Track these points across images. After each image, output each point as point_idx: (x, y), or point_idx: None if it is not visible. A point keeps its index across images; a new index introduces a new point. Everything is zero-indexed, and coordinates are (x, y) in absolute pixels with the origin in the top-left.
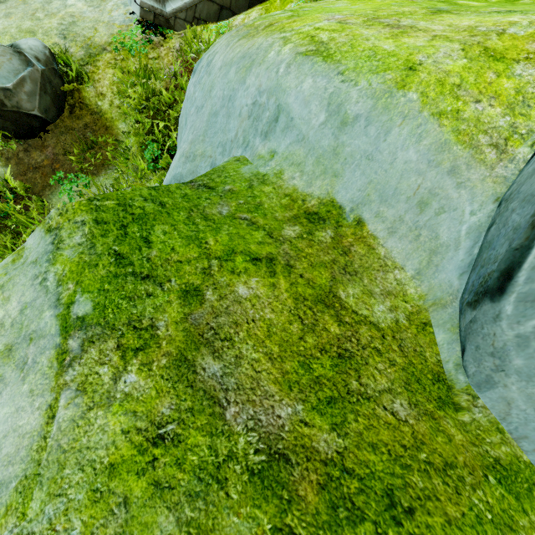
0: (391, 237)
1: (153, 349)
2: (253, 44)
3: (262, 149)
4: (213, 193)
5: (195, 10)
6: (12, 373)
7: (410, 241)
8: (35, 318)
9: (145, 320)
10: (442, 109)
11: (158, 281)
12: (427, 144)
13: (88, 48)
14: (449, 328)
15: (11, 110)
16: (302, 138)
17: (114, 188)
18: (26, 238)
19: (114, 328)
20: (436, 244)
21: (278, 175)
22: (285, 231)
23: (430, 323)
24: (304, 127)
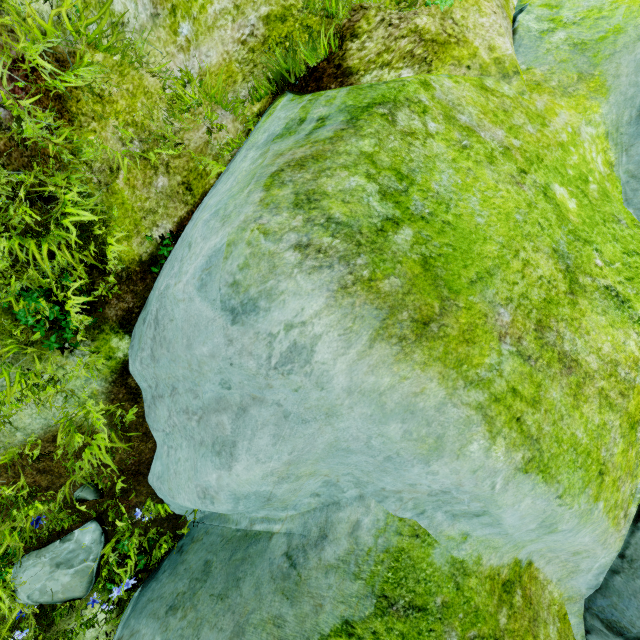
0: (547, 565)
1: None
2: (423, 391)
3: (451, 530)
4: (430, 618)
5: None
6: None
7: (559, 566)
8: None
9: None
10: (611, 505)
11: None
12: (597, 532)
13: None
14: (577, 615)
15: None
16: (505, 534)
17: None
18: None
19: None
20: (576, 569)
21: (477, 561)
22: (500, 623)
23: (566, 611)
24: (512, 530)
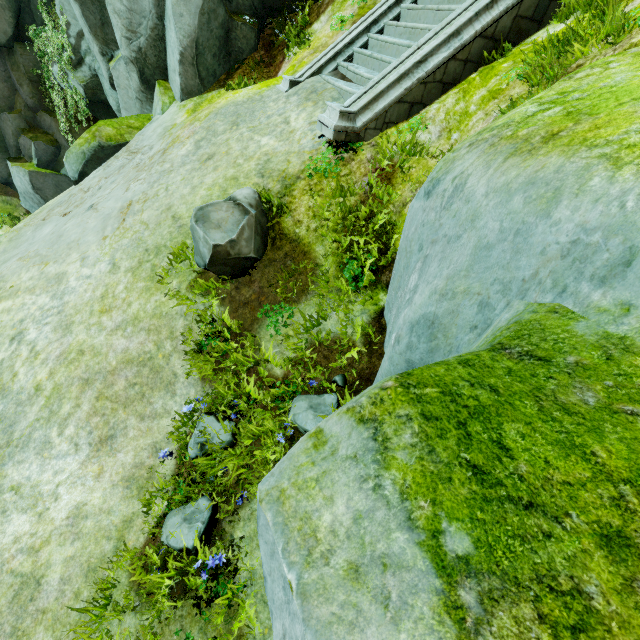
0: None
1: (600, 634)
2: (543, 166)
3: (601, 299)
4: (552, 368)
5: (385, 116)
6: (371, 606)
7: None
8: (380, 535)
9: (561, 578)
10: None
11: (549, 512)
12: None
13: (283, 181)
14: None
15: (233, 258)
16: None
17: (318, 316)
18: (245, 378)
19: (519, 583)
20: None
21: None
22: None
23: None
24: None
